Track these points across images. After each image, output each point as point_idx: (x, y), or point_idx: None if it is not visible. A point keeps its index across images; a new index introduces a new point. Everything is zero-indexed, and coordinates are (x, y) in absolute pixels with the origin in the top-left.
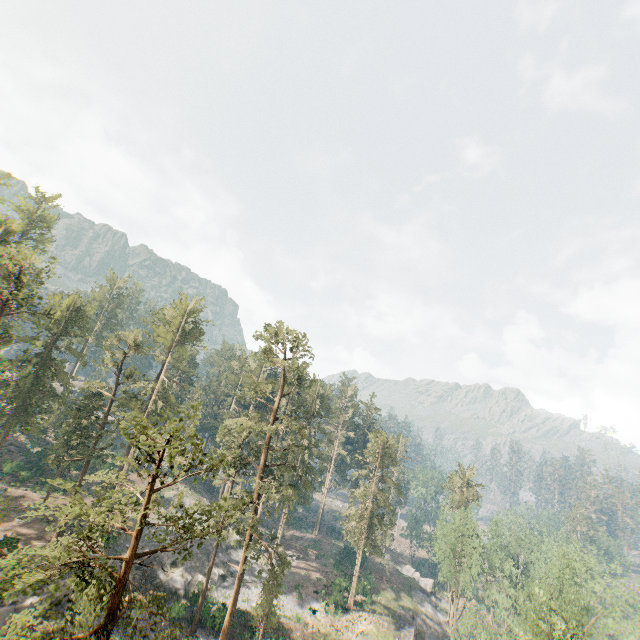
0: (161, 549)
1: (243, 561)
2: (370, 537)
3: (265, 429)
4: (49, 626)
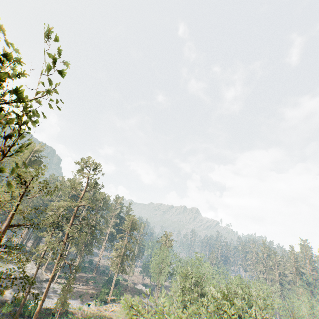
0: (24, 224)
1: (53, 272)
2: (122, 265)
3: (74, 204)
4: None
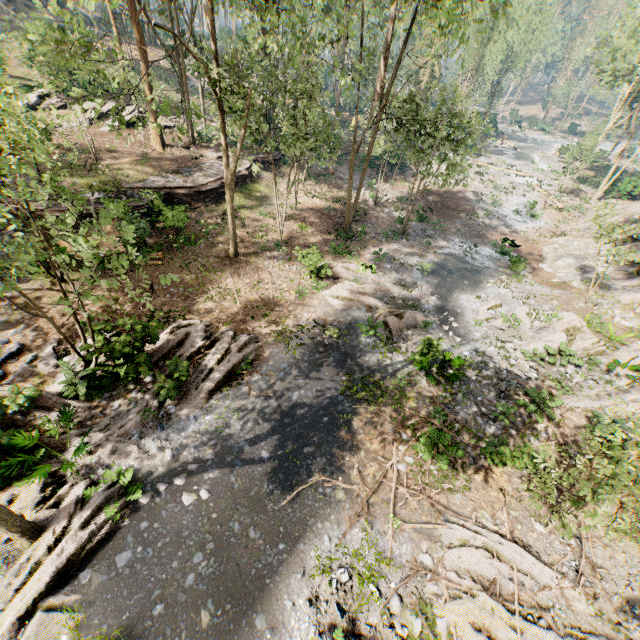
0: None
1: None
2: None
3: None
4: (23, 3)
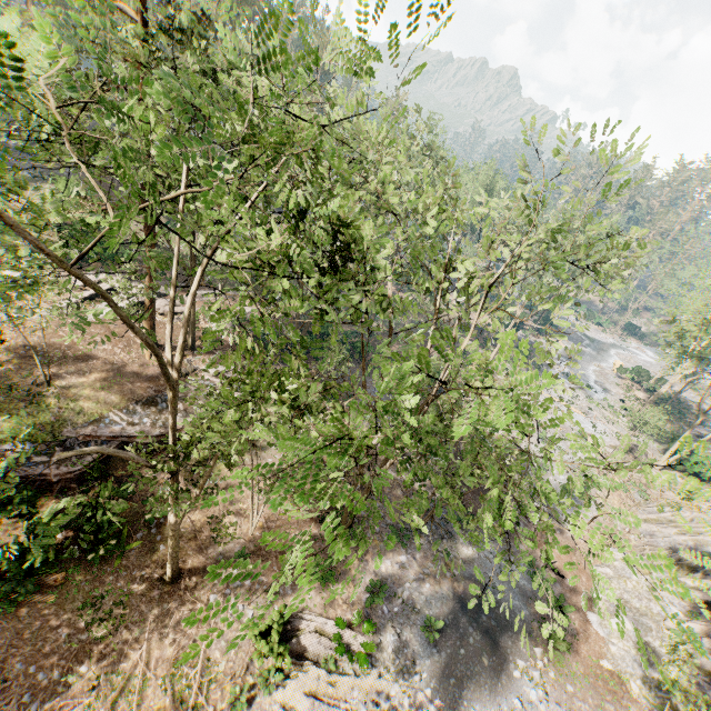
0: None
1: None
2: None
3: None
4: None
